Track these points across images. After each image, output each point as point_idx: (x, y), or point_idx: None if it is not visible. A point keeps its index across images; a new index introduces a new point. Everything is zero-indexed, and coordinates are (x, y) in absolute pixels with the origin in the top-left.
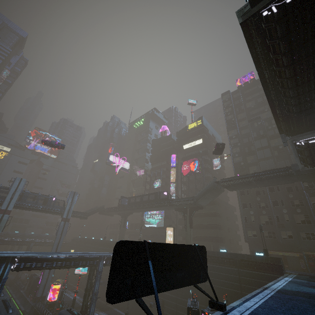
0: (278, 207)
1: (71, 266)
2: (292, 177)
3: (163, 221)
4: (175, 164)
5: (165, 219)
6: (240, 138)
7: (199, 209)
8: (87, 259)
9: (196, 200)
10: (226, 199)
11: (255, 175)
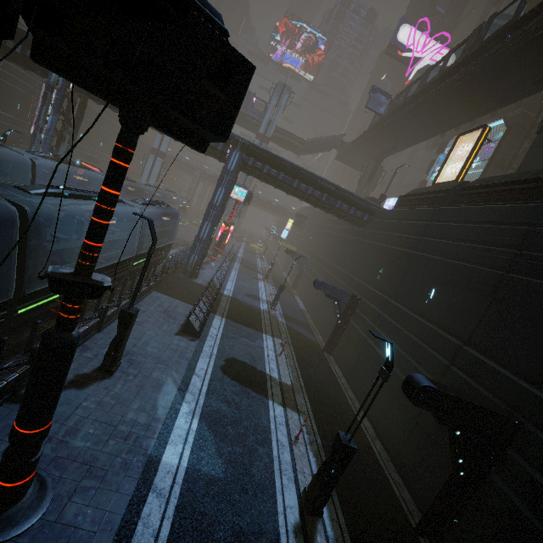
0: None
1: None
2: None
3: (479, 173)
4: None
5: (489, 168)
6: None
7: None
8: None
9: None
10: None
11: None
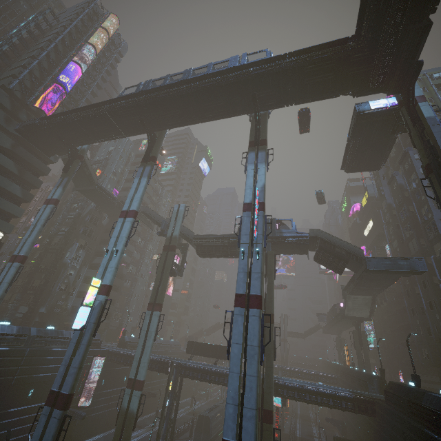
0: (433, 312)
1: None
2: (373, 278)
3: (376, 340)
4: None
5: (377, 337)
6: (393, 208)
7: (359, 322)
8: None
9: (344, 312)
10: None
11: (350, 281)
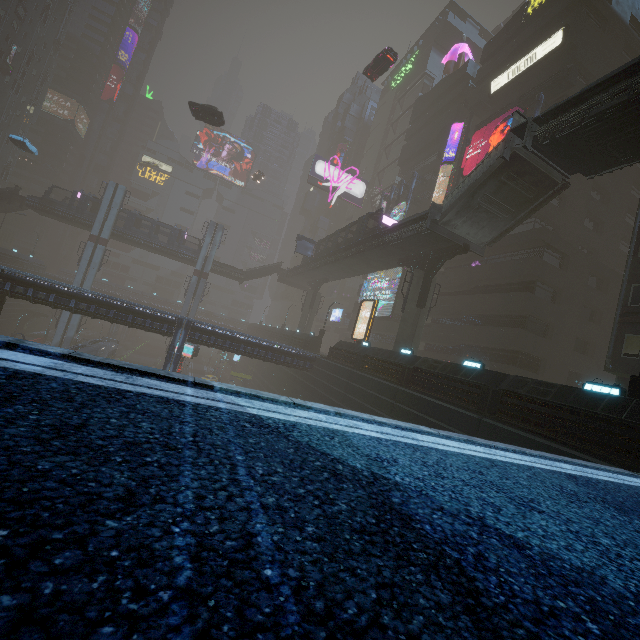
0: None
1: (111, 318)
2: None
3: (392, 305)
4: (456, 151)
5: (397, 301)
6: None
7: (454, 253)
8: (147, 316)
9: (440, 216)
10: (613, 262)
11: None
